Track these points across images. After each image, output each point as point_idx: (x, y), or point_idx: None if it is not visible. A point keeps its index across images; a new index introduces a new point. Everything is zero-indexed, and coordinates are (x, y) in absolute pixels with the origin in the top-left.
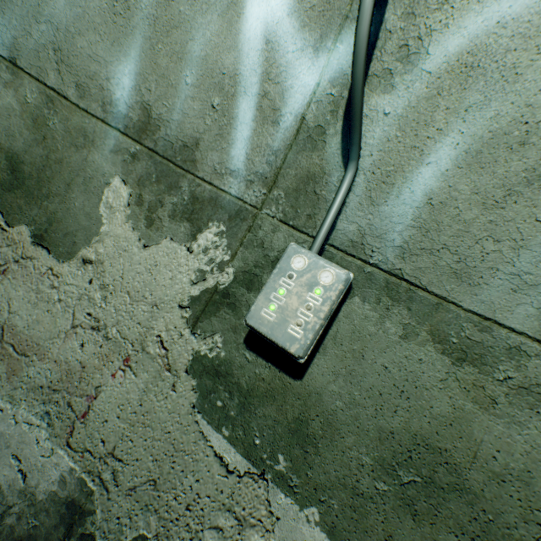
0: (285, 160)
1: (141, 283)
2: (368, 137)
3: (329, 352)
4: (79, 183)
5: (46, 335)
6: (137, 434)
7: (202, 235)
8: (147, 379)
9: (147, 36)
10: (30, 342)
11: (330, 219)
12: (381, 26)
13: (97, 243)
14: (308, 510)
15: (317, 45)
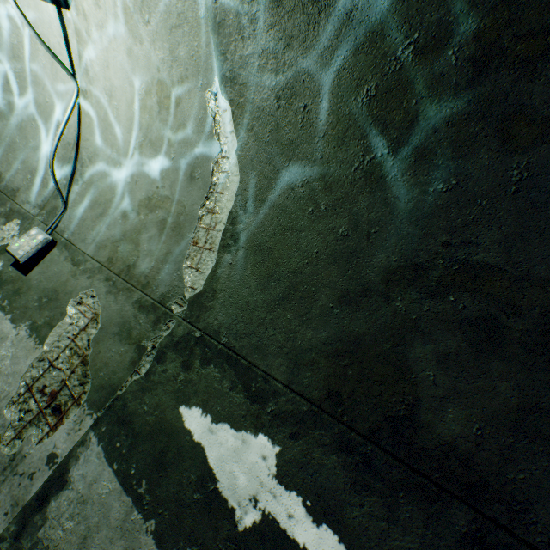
0: (49, 201)
1: None
2: (73, 198)
3: (40, 266)
4: None
5: None
6: None
7: (10, 224)
8: None
9: (7, 150)
10: None
11: (53, 221)
12: (77, 167)
13: None
14: (9, 316)
15: (62, 168)
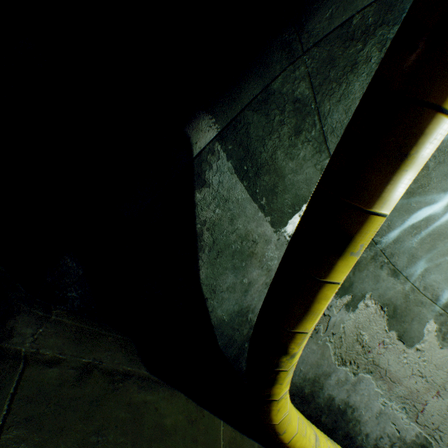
0: None
1: (440, 362)
2: None
3: None
4: (416, 319)
5: (402, 375)
6: (447, 422)
7: None
8: (447, 401)
9: None
10: (396, 377)
11: None
12: None
13: (421, 343)
14: None
15: None
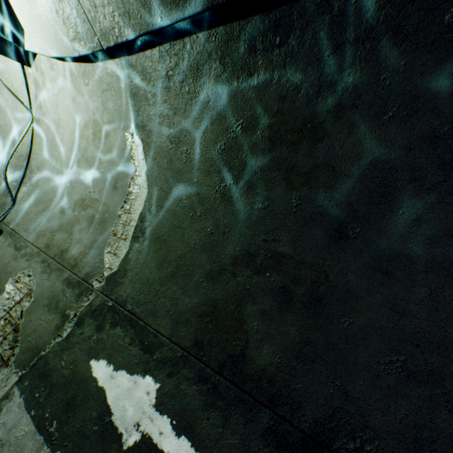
0: (0, 198)
1: None
2: (21, 196)
3: None
4: None
5: None
6: None
7: None
8: None
9: None
10: None
11: (2, 214)
12: (27, 173)
13: None
14: None
15: (14, 173)
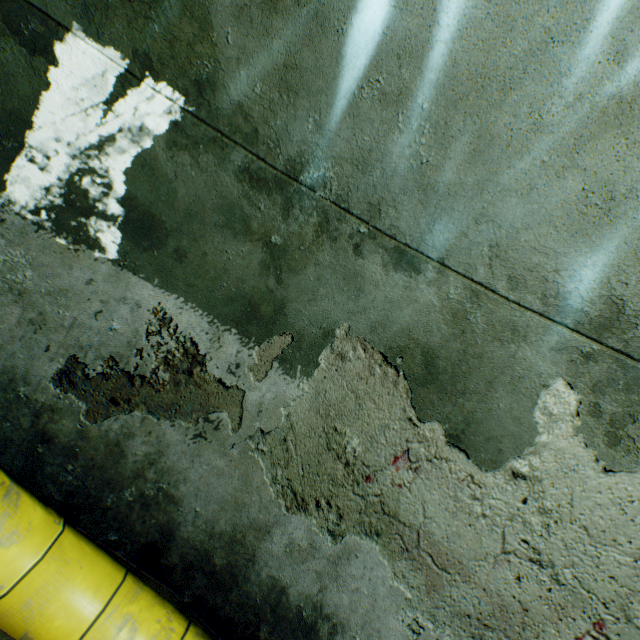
0: None
1: (605, 520)
2: None
3: None
4: (502, 382)
5: (469, 553)
6: None
7: None
8: None
9: (636, 225)
10: (450, 557)
11: None
12: None
13: (530, 455)
14: None
15: None
